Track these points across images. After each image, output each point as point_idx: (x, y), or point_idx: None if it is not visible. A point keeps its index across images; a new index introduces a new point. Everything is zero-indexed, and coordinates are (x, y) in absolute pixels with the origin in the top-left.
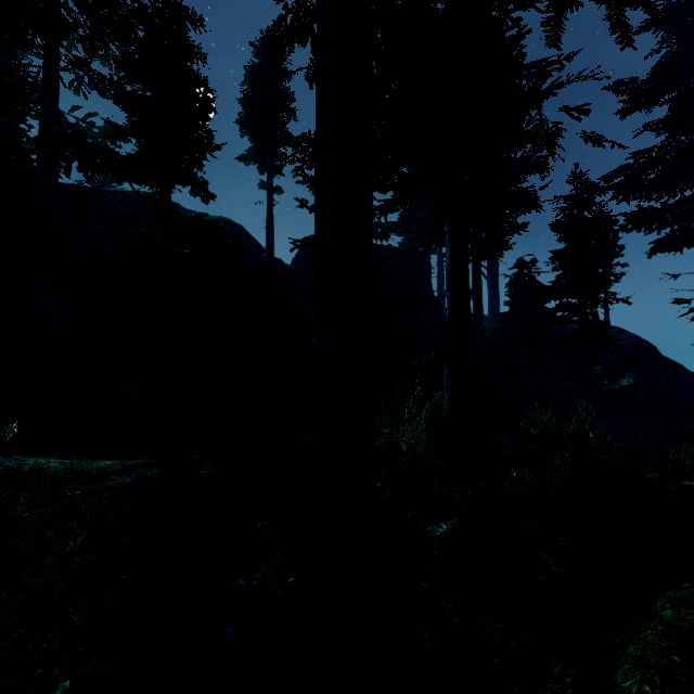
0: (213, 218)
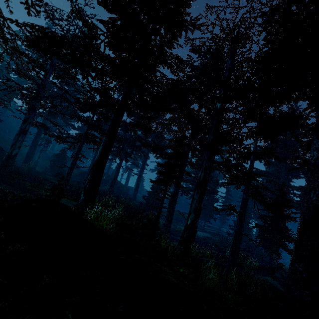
0: None
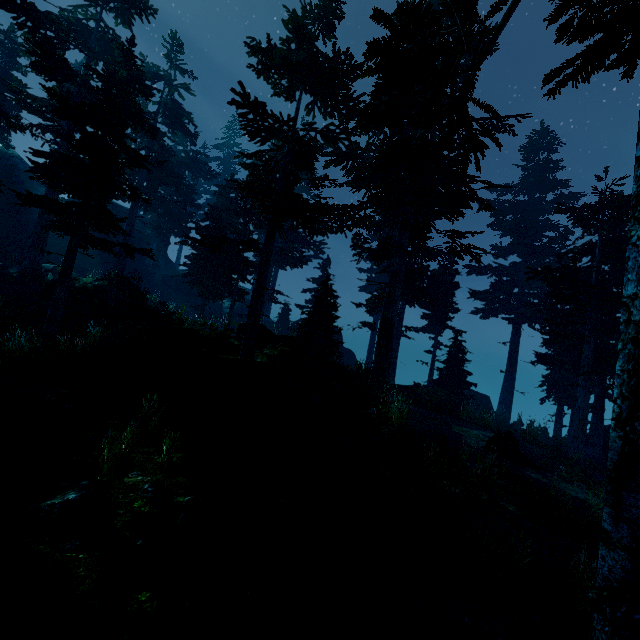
0: (8, 152)
